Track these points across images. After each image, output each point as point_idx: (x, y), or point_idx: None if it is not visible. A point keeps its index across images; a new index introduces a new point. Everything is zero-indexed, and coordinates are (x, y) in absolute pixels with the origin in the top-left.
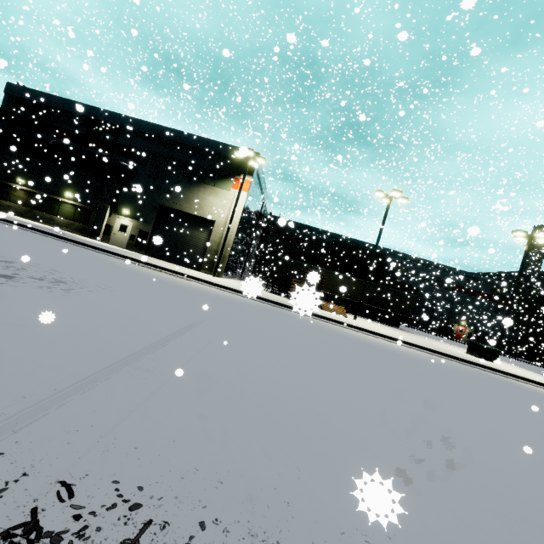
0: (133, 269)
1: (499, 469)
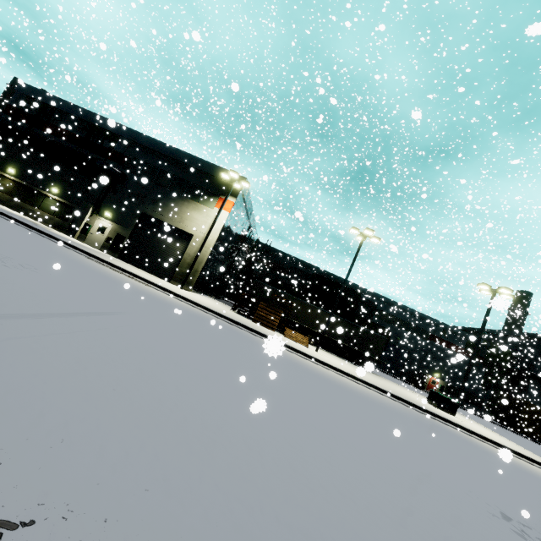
0: (87, 264)
1: (351, 495)
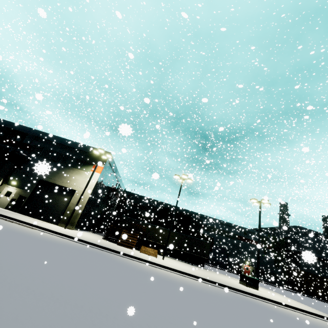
0: None
1: None
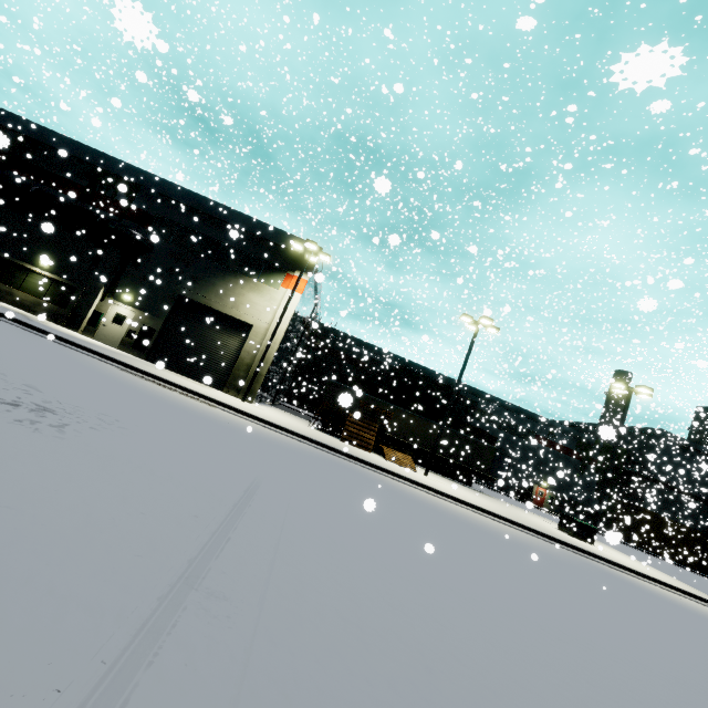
0: (136, 386)
1: None
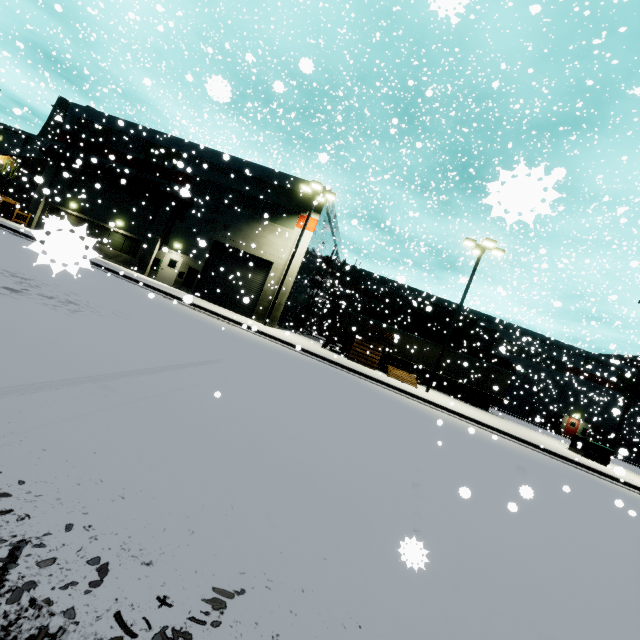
0: (168, 306)
1: (522, 565)
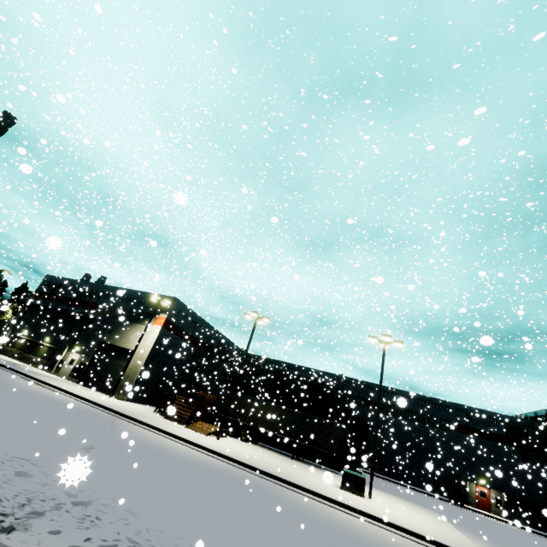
0: (1, 377)
1: None
